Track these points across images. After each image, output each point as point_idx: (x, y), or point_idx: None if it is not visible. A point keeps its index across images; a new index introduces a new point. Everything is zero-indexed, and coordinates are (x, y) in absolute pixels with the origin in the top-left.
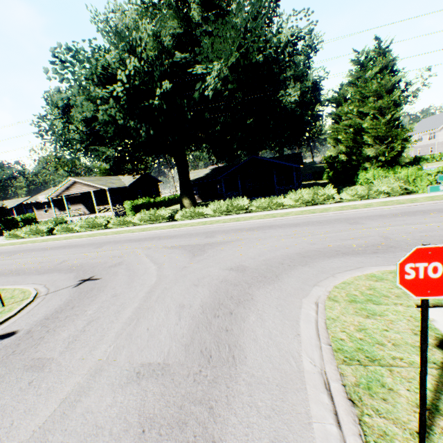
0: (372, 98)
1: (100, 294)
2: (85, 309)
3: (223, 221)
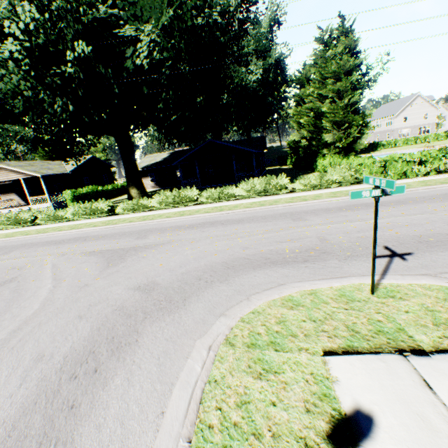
0: (331, 80)
1: None
2: None
3: (166, 215)
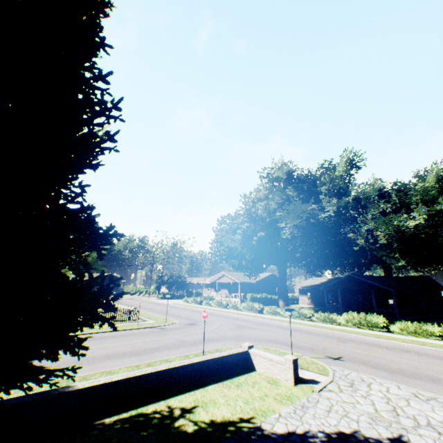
0: None
1: (190, 328)
2: (182, 329)
3: (283, 320)
